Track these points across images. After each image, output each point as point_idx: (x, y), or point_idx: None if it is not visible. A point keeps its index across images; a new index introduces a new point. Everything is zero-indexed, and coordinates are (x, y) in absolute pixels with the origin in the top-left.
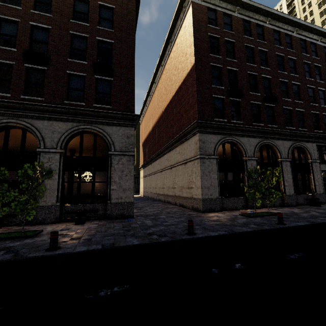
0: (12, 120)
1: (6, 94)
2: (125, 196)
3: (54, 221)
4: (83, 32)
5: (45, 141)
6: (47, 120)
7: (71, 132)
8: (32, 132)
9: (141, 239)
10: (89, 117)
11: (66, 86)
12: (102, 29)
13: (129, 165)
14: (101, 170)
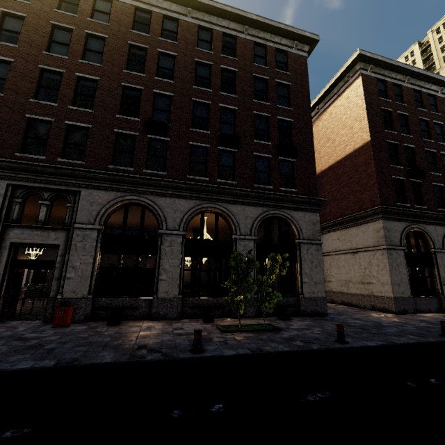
0: (211, 205)
1: (205, 178)
2: (317, 291)
3: (254, 315)
4: (264, 111)
5: (240, 227)
6: (239, 205)
7: (261, 217)
8: (228, 217)
9: (405, 338)
10: (278, 202)
11: (254, 168)
12: (281, 107)
13: (318, 255)
14: (289, 260)
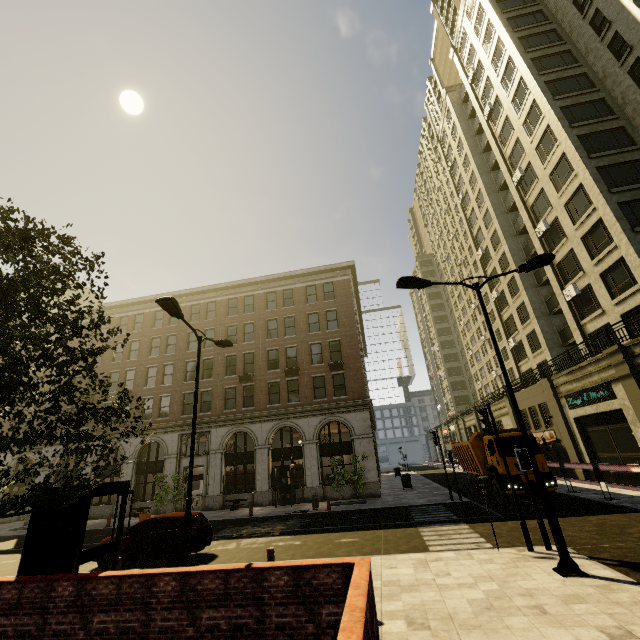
0: None
1: None
2: None
3: None
4: None
5: None
6: None
7: None
8: None
9: None
10: None
11: None
12: None
13: None
14: None
